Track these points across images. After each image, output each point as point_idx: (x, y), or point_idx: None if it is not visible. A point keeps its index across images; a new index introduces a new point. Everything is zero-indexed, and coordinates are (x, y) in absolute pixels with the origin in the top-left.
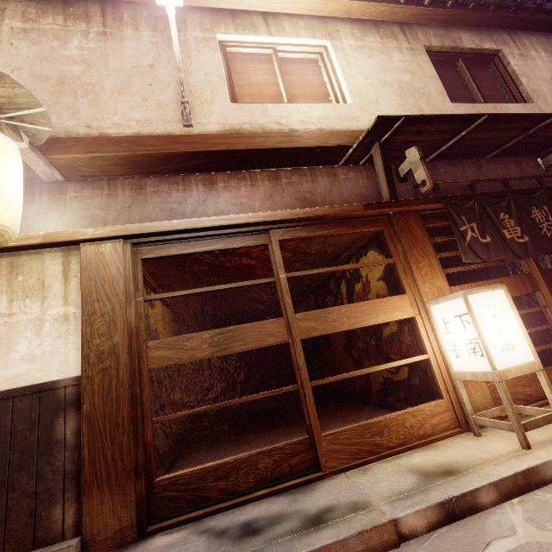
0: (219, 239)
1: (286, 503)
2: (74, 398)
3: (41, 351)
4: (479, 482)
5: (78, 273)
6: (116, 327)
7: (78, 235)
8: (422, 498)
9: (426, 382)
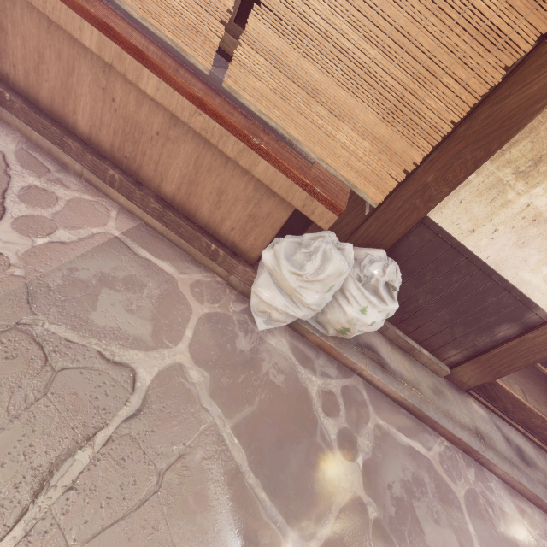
0: None
1: (534, 453)
2: (530, 323)
3: None
4: None
5: None
6: None
7: None
8: None
9: None
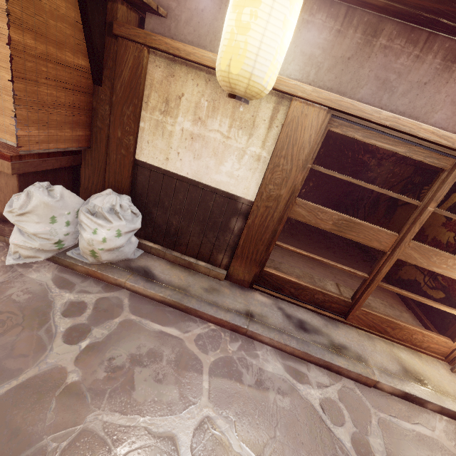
0: (406, 142)
1: (322, 324)
2: (245, 212)
3: (237, 174)
4: (435, 401)
5: (279, 125)
6: (286, 183)
7: (297, 90)
8: (398, 383)
9: (448, 316)
